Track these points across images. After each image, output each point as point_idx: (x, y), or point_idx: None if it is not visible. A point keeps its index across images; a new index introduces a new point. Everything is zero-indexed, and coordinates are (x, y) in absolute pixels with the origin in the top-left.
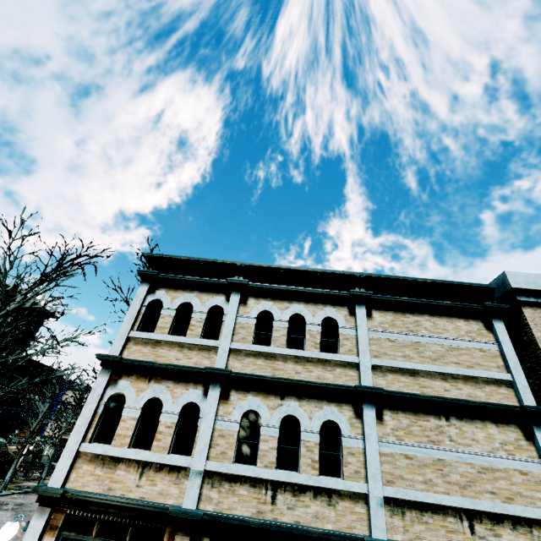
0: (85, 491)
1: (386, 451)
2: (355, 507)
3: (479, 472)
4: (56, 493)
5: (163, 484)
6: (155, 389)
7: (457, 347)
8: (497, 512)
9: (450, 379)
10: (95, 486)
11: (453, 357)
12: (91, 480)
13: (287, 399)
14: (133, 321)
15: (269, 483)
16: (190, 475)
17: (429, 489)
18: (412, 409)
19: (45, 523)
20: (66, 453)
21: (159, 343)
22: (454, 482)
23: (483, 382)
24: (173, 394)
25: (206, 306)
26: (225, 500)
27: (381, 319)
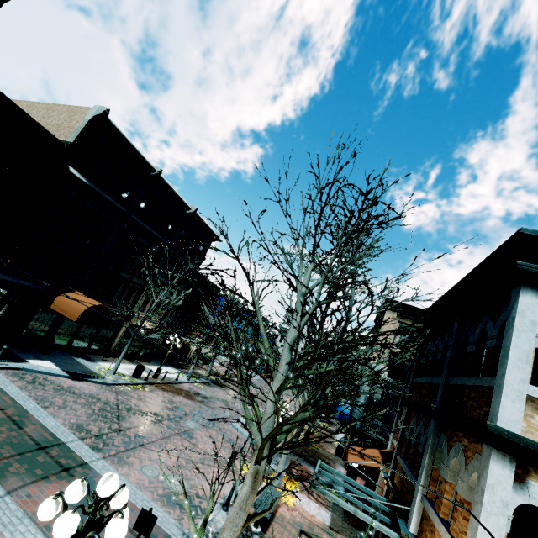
0: None
1: None
2: None
3: None
4: None
5: None
6: None
7: None
8: None
9: None
10: None
11: None
12: None
13: None
14: (528, 365)
15: None
16: None
17: None
18: None
19: None
20: None
21: None
22: None
23: None
24: None
25: None
26: None
27: None
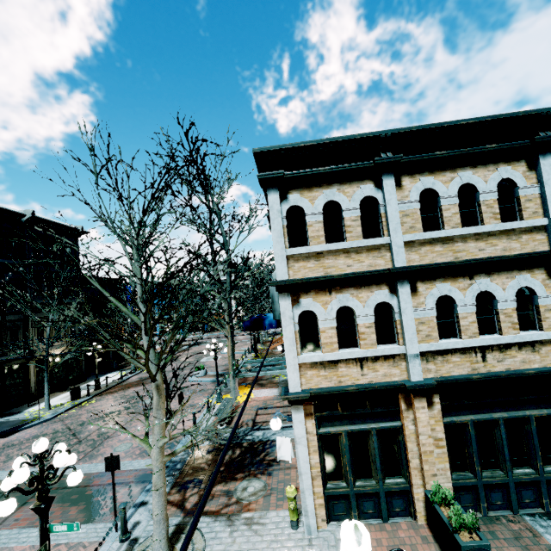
0: (321, 388)
1: None
2: None
3: None
4: (305, 396)
5: (384, 369)
6: (340, 299)
7: None
8: None
9: None
10: (326, 383)
11: None
12: (320, 380)
13: (476, 278)
14: (283, 238)
15: (476, 348)
16: (409, 359)
17: None
18: None
19: (303, 414)
20: (290, 368)
21: (321, 254)
22: None
23: None
24: (360, 299)
25: (355, 200)
26: (442, 368)
27: None
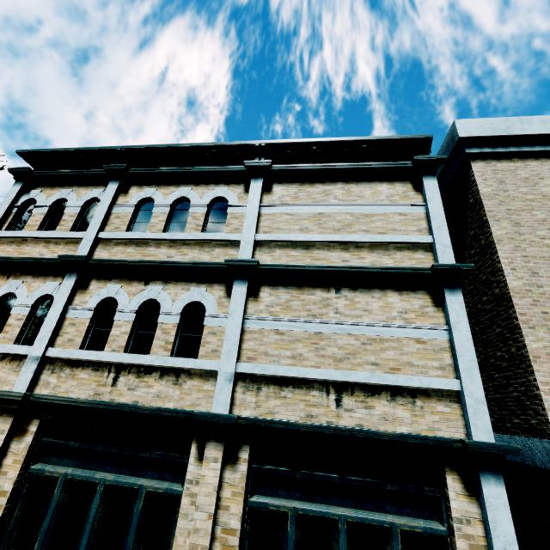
0: None
1: (254, 329)
2: (204, 385)
3: (364, 343)
4: None
5: (3, 373)
6: (11, 284)
7: (371, 213)
8: (375, 384)
9: (352, 248)
10: None
11: (363, 225)
12: None
13: (152, 284)
14: None
15: (113, 366)
16: (26, 361)
17: (297, 364)
18: (297, 284)
19: None
20: None
21: (25, 241)
22: (329, 355)
23: (395, 248)
24: (30, 288)
25: (82, 200)
26: (63, 385)
27: (282, 193)
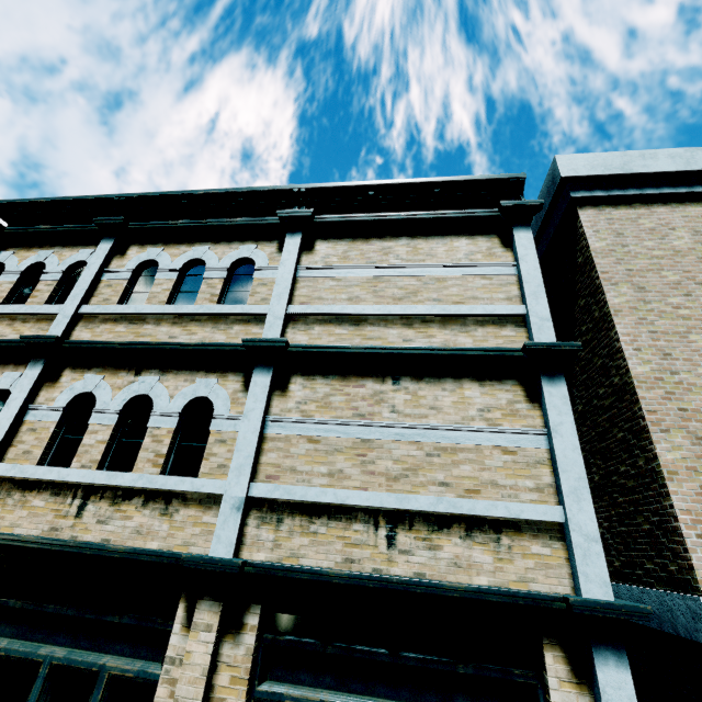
0: None
1: (279, 434)
2: (203, 516)
3: (430, 454)
4: None
5: None
6: None
7: (445, 276)
8: (444, 513)
9: (418, 323)
10: None
11: (433, 293)
12: None
13: (145, 374)
14: None
15: (81, 488)
16: None
17: (335, 485)
18: (341, 372)
19: None
20: None
21: None
22: (380, 471)
23: (476, 323)
24: None
25: (65, 264)
26: (8, 516)
27: (327, 252)
